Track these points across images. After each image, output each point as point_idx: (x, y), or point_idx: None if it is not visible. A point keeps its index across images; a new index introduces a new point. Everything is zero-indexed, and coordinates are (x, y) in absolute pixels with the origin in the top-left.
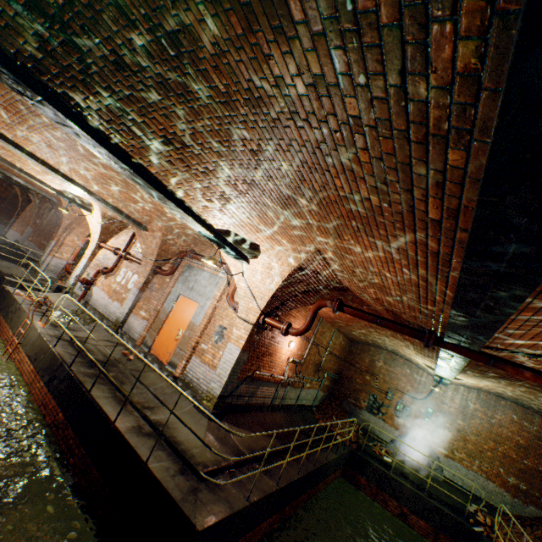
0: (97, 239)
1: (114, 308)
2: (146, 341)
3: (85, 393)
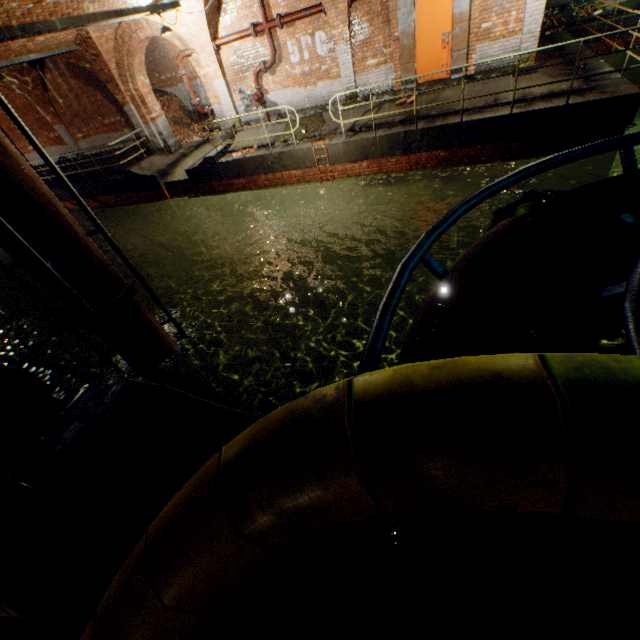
0: (209, 41)
1: (325, 91)
2: (404, 81)
3: (460, 125)
